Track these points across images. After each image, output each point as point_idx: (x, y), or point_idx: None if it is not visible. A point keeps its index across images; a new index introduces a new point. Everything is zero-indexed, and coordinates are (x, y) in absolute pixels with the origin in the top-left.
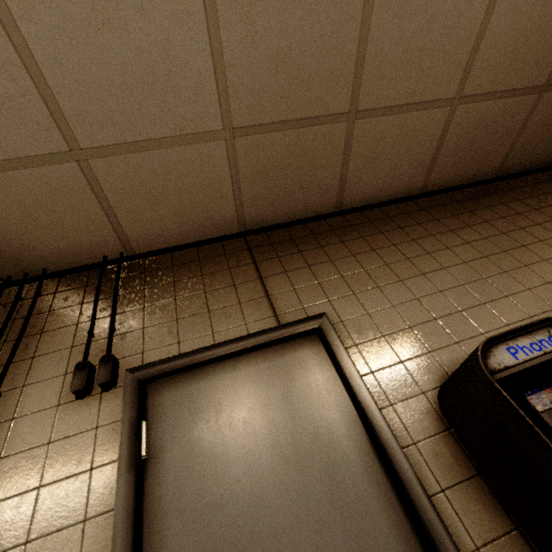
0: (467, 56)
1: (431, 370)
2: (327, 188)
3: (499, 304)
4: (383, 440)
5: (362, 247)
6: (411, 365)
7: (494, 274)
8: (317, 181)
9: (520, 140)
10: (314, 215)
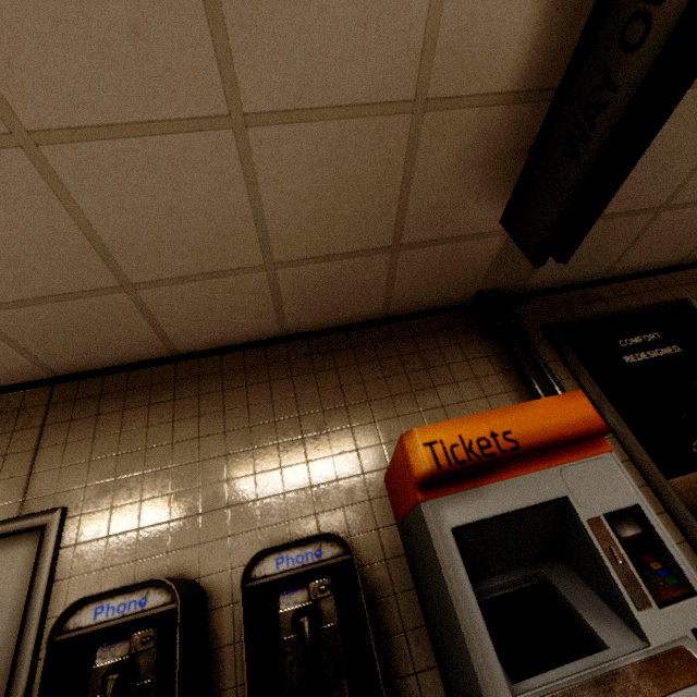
0: (254, 233)
1: (123, 581)
2: (144, 340)
3: (243, 509)
4: (21, 653)
5: (165, 414)
6: (109, 574)
7: (267, 469)
8: (126, 336)
9: (396, 288)
10: (144, 359)
